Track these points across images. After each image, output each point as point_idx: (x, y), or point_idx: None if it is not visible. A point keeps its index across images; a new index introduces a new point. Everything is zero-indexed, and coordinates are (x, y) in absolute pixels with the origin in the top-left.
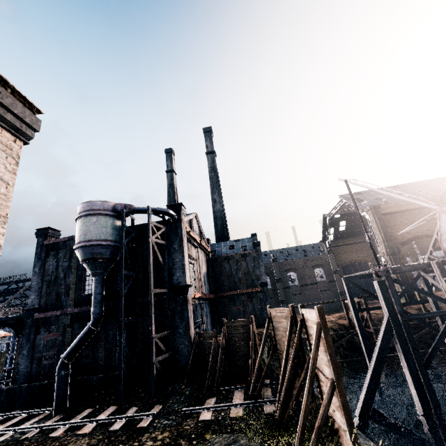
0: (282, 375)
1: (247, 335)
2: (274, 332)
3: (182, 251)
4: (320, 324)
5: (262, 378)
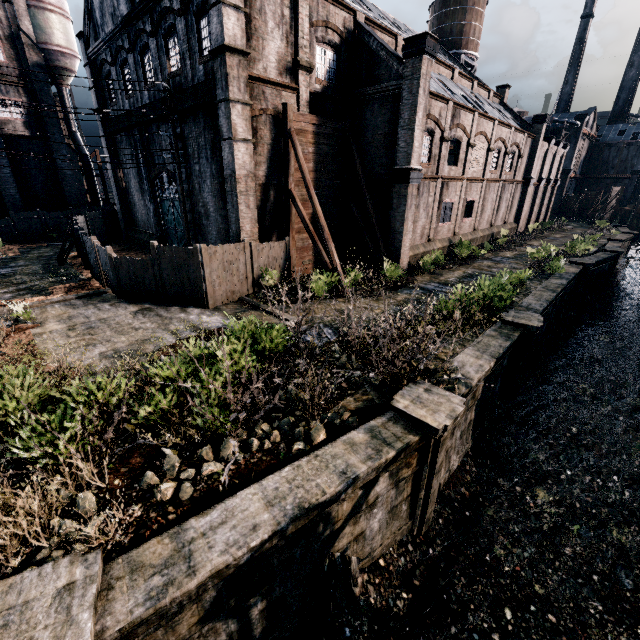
0: (601, 209)
1: (595, 199)
2: (609, 198)
3: (574, 148)
4: (620, 191)
5: (593, 214)
